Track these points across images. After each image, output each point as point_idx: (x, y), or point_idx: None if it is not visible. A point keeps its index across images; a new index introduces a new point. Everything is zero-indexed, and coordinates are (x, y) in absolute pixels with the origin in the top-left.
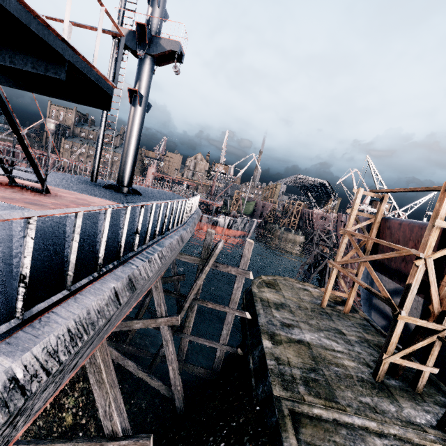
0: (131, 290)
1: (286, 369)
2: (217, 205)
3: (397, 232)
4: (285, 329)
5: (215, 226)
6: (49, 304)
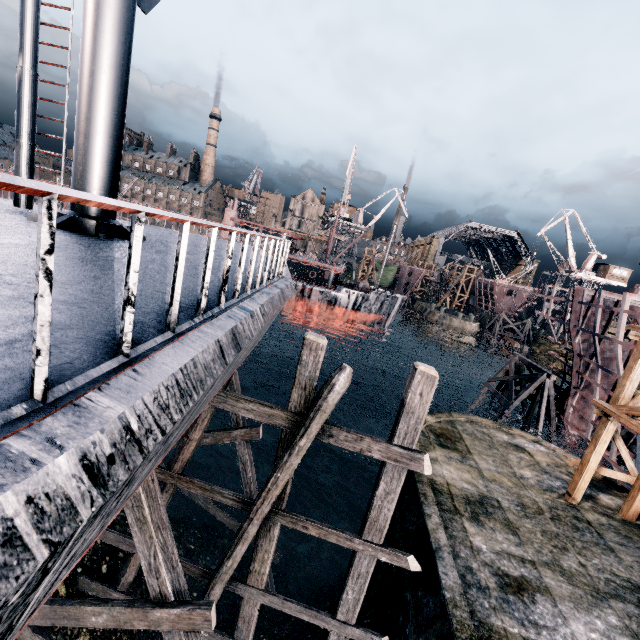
0: None
1: None
2: (336, 271)
3: None
4: (513, 604)
5: (333, 305)
6: None
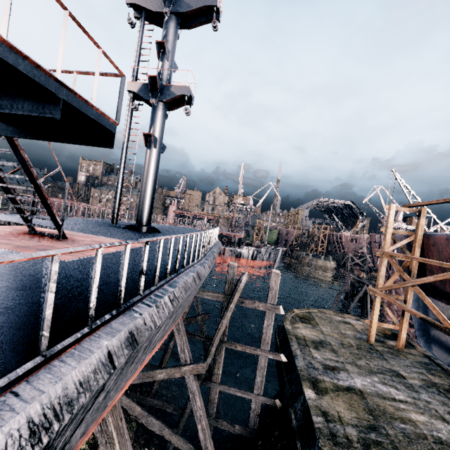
0: (131, 347)
1: (337, 428)
2: (238, 236)
3: (446, 248)
4: (329, 373)
5: (239, 258)
6: (11, 379)
